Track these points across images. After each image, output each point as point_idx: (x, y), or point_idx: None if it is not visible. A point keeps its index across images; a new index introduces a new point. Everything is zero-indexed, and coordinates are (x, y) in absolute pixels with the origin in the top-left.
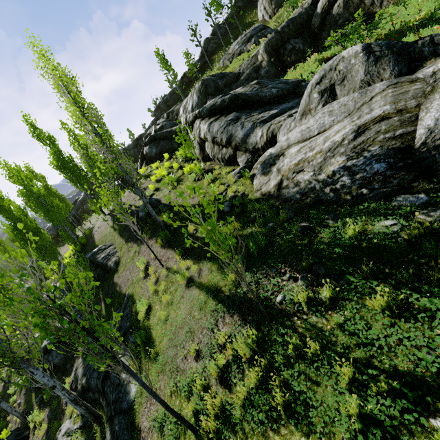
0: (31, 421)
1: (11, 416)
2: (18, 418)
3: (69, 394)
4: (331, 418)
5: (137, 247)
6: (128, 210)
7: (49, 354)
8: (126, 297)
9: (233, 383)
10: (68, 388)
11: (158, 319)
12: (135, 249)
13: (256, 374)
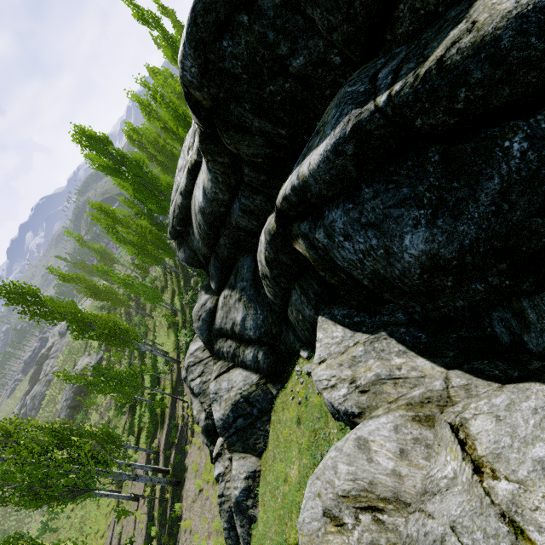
0: None
1: None
2: None
3: None
4: None
5: None
6: None
7: None
8: None
9: None
10: None
11: None
12: None
13: None
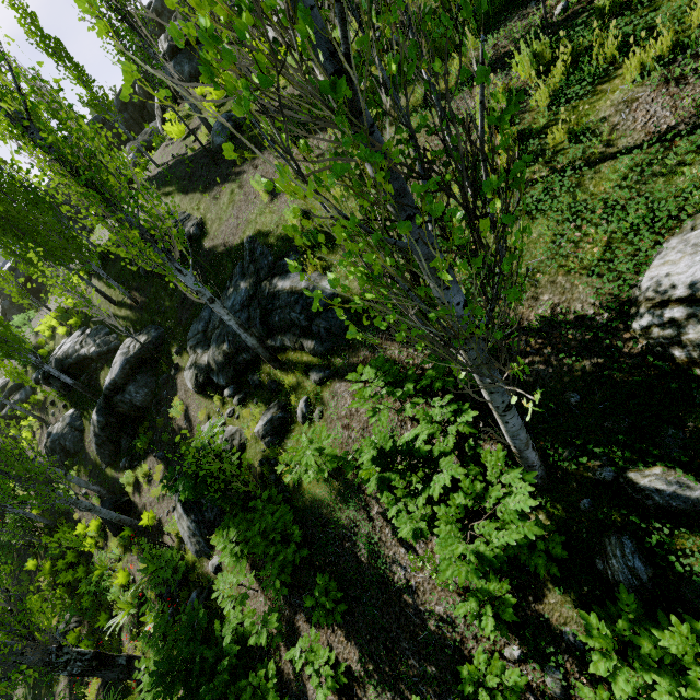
0: (127, 484)
1: (79, 514)
2: (101, 494)
3: (233, 316)
4: (687, 10)
5: (232, 185)
6: (181, 160)
7: (122, 393)
8: (245, 243)
9: (520, 115)
10: (182, 407)
11: (332, 206)
12: (229, 189)
13: (564, 59)
